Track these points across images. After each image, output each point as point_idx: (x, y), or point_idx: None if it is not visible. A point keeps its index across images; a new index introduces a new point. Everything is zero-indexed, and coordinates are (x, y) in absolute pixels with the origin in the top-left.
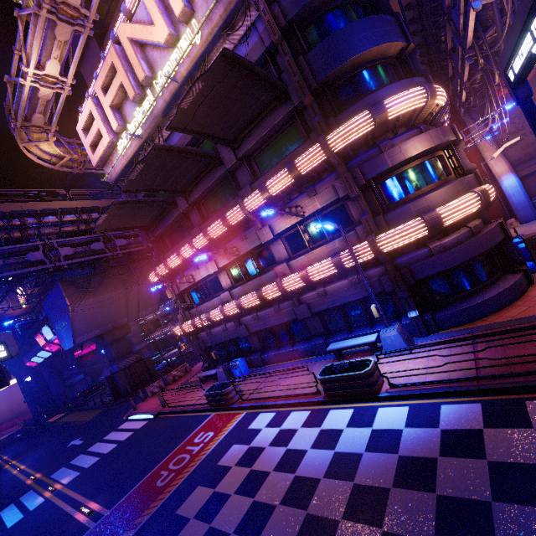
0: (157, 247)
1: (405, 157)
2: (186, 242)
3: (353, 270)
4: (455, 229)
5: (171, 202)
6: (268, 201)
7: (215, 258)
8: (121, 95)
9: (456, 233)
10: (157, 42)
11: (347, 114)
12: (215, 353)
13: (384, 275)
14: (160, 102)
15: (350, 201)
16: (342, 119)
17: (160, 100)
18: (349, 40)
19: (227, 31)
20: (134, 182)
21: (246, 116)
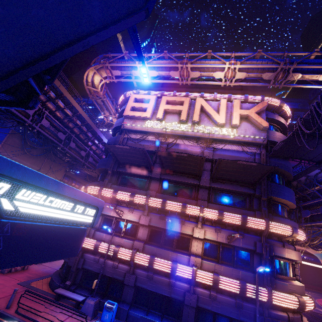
0: (111, 176)
1: (293, 258)
2: (138, 192)
3: (241, 297)
4: (296, 311)
5: (151, 167)
6: (217, 220)
7: (151, 217)
8: (173, 111)
9: (297, 314)
10: (215, 119)
11: (277, 218)
12: (97, 282)
13: (260, 314)
14: (192, 132)
15: (256, 255)
16: (274, 218)
17: (193, 132)
18: (287, 193)
19: (244, 144)
20: (168, 154)
21: (233, 178)
